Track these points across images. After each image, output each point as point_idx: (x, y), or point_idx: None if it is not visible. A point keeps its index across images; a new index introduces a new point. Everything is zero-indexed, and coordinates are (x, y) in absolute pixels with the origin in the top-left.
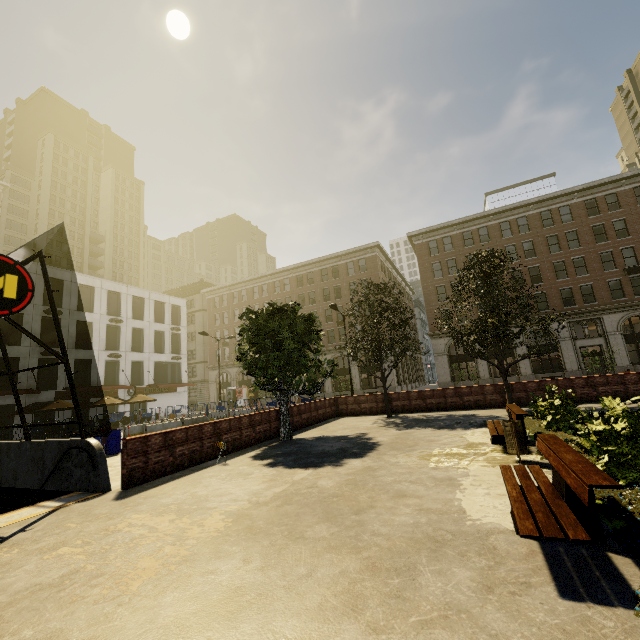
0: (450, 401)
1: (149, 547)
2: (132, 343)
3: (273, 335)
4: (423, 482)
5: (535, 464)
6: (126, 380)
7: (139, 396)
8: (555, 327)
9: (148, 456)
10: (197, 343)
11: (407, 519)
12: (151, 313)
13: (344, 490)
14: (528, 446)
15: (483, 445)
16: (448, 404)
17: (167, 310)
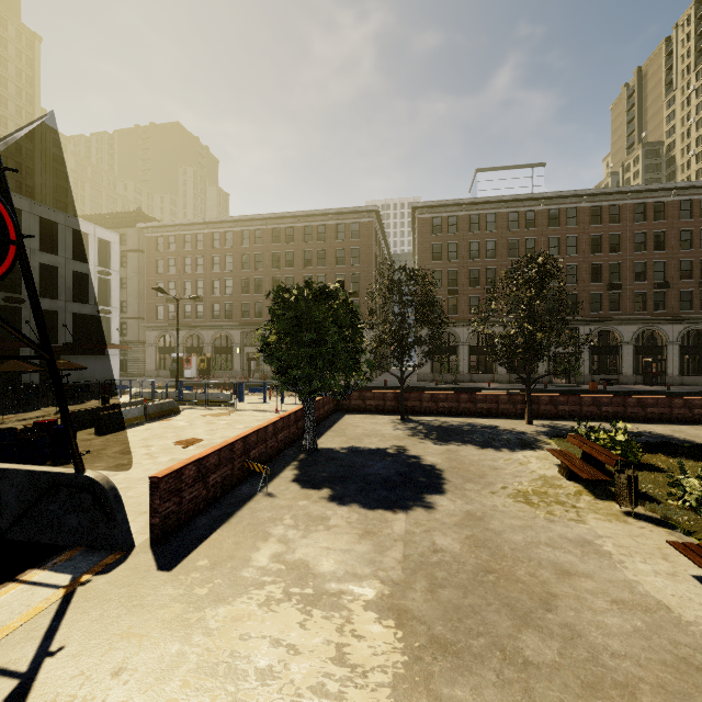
0: (463, 406)
1: (324, 695)
2: (40, 285)
3: (315, 327)
4: (564, 547)
5: (648, 519)
6: (32, 335)
7: (61, 362)
8: None
9: (182, 494)
10: (129, 293)
11: (620, 622)
12: (68, 246)
13: (485, 559)
14: (608, 487)
15: (560, 481)
16: (460, 409)
17: (92, 245)
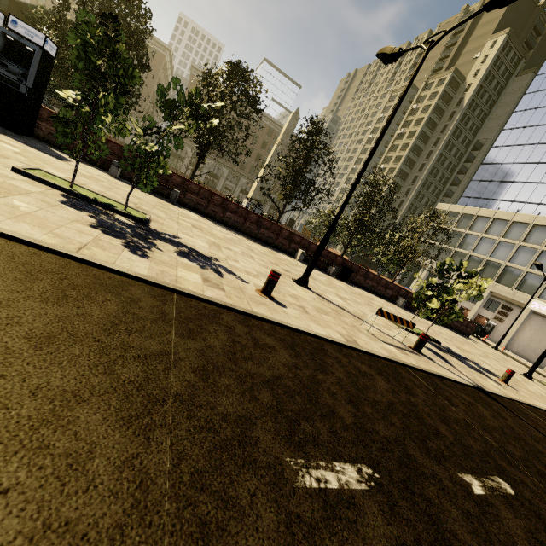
0: None
1: None
2: None
3: None
4: None
5: None
6: None
7: None
8: (224, 170)
9: None
10: None
11: None
12: None
13: None
14: None
15: None
16: None
17: None
